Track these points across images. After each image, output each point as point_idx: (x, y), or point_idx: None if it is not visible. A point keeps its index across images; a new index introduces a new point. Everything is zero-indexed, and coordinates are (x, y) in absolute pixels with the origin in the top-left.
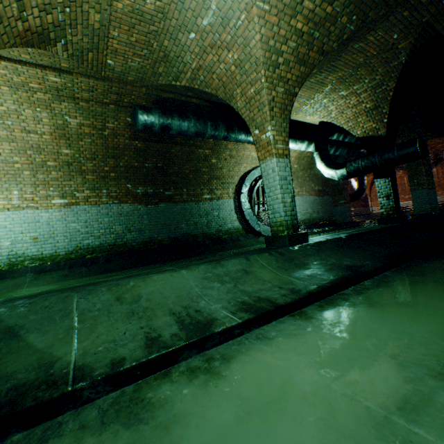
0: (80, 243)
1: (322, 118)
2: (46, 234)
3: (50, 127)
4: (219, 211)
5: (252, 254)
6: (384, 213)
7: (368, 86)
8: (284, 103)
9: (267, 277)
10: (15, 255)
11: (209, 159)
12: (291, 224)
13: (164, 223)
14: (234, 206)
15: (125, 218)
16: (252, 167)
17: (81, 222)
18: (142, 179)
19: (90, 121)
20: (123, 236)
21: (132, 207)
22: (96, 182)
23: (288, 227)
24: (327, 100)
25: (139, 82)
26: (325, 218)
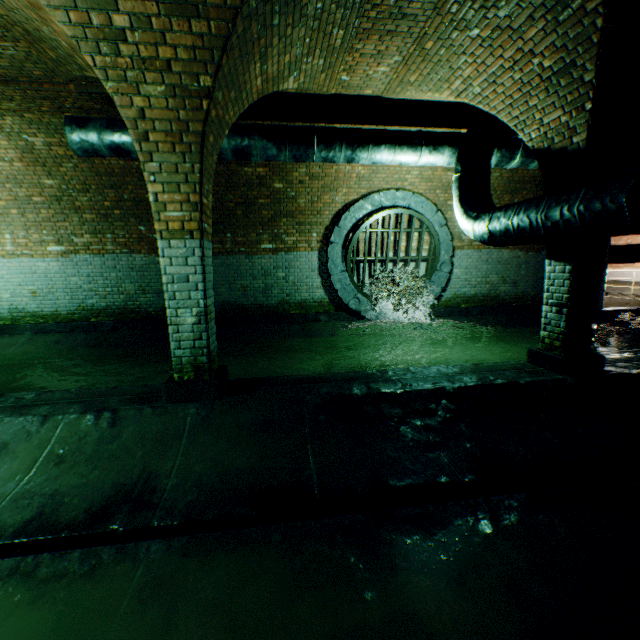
0: (84, 302)
1: (459, 98)
2: (45, 288)
3: (16, 152)
4: (289, 270)
5: (72, 412)
6: (546, 341)
7: (532, 4)
8: (179, 118)
9: (3, 473)
10: (17, 310)
11: (270, 184)
12: (192, 363)
13: None
14: (318, 263)
15: (139, 275)
16: (362, 194)
17: (83, 276)
18: None
19: (56, 138)
20: (136, 299)
21: (147, 260)
22: (97, 223)
23: (182, 367)
24: (450, 54)
25: (56, 76)
26: (530, 296)
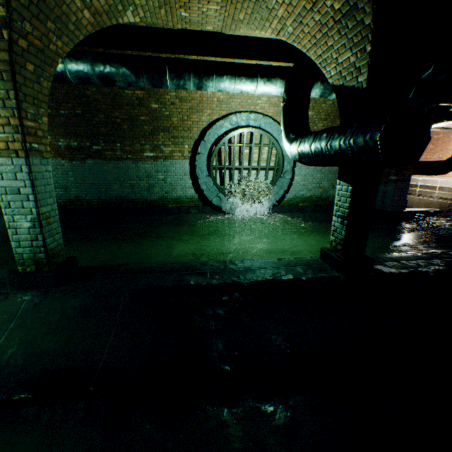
0: None
1: (279, 36)
2: None
3: None
4: (167, 174)
5: None
6: (333, 244)
7: None
8: None
9: None
10: None
11: (147, 104)
12: (33, 258)
13: (92, 182)
14: (189, 169)
15: None
16: (223, 115)
17: None
18: (62, 129)
19: None
20: None
21: (55, 162)
22: None
23: (25, 262)
24: None
25: None
26: None
